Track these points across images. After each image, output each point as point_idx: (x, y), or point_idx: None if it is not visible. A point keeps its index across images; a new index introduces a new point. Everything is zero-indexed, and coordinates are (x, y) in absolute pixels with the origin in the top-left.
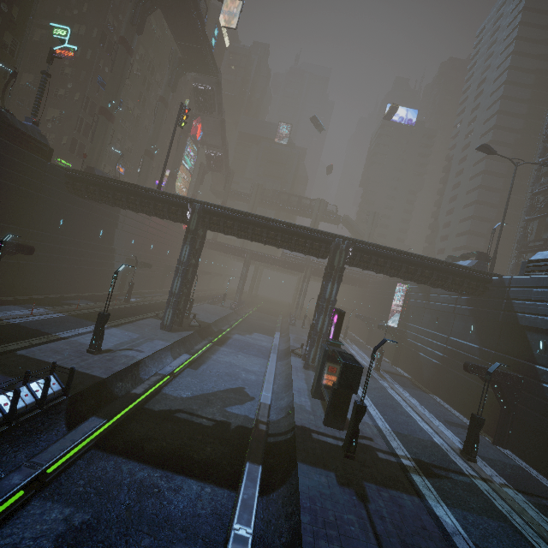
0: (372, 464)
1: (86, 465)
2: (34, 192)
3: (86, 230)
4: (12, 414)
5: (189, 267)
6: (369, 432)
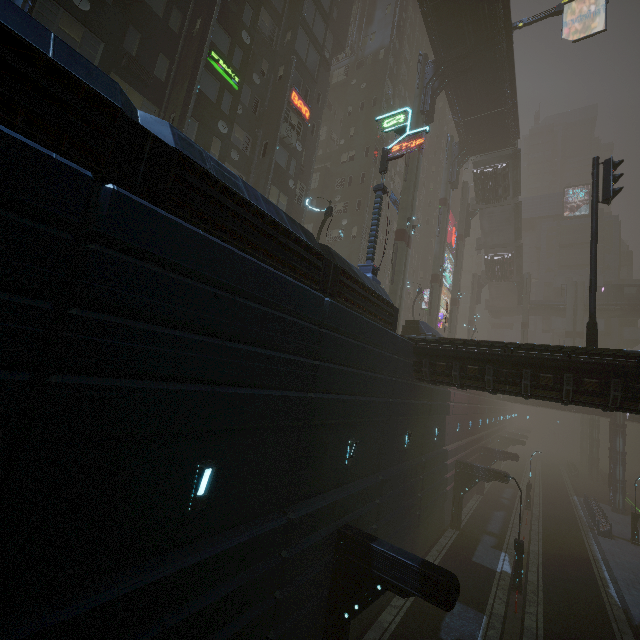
0: None
1: None
2: (385, 398)
3: (424, 436)
4: None
5: None
6: None
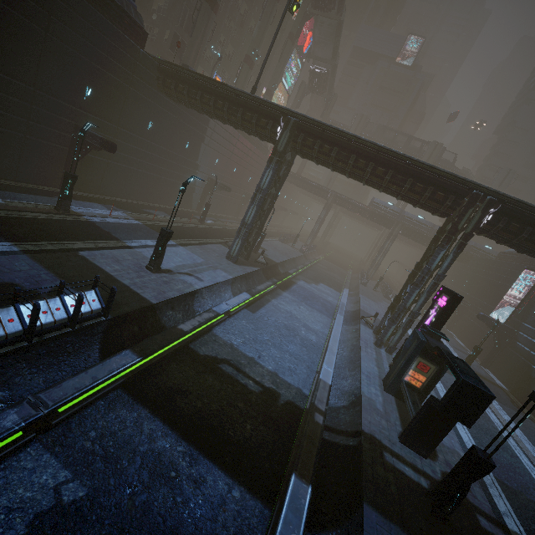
0: None
1: (106, 409)
2: (125, 84)
3: (173, 139)
4: (31, 331)
5: (268, 197)
6: None
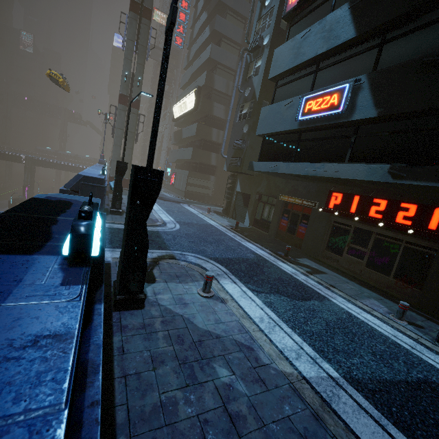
0: None
1: None
2: None
3: None
4: None
5: None
6: None
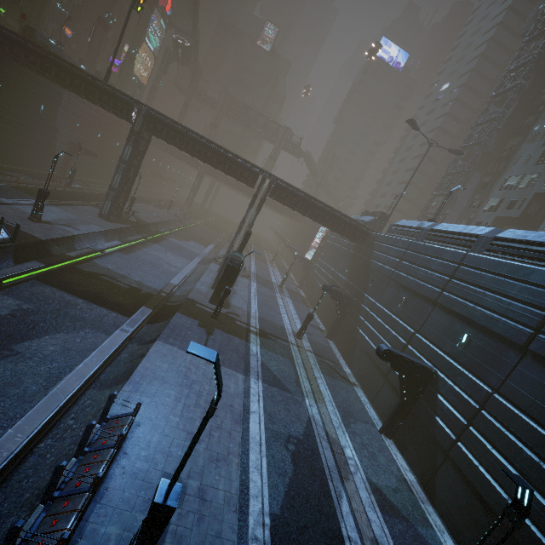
0: (228, 324)
1: (30, 286)
2: None
3: (26, 102)
4: None
5: (132, 167)
6: (240, 313)
